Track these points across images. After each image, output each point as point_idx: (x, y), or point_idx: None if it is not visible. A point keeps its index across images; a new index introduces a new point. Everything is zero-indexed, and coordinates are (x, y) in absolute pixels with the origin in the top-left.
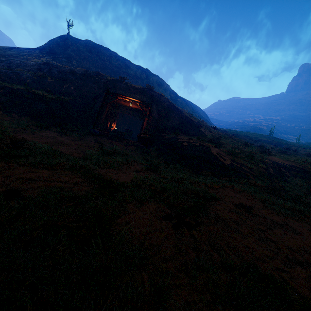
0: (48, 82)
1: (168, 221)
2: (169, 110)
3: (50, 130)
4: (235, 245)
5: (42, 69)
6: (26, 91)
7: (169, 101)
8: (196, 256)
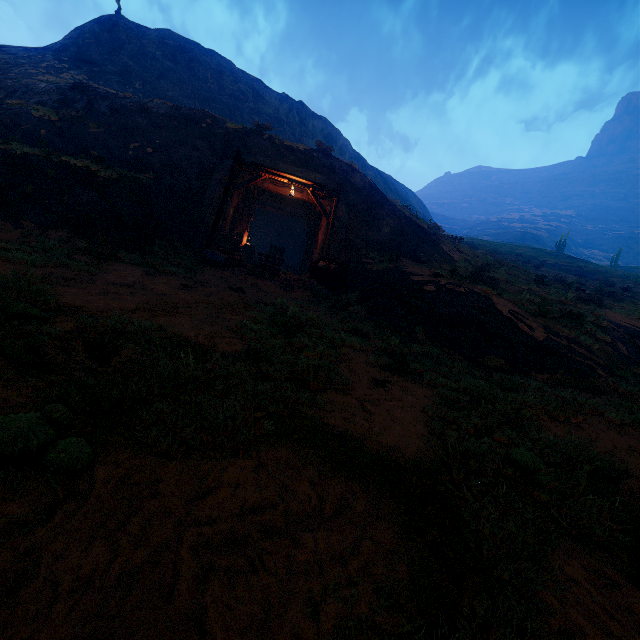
0: (92, 136)
1: None
2: (372, 203)
3: (120, 260)
4: None
5: (71, 102)
6: (47, 159)
7: (370, 182)
8: None
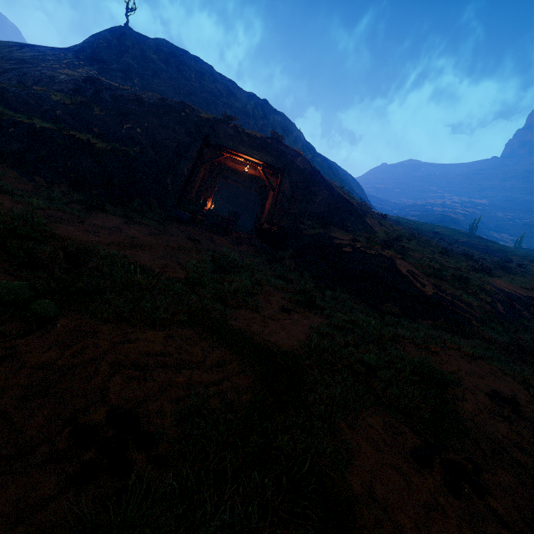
0: (96, 117)
1: (430, 470)
2: (312, 182)
3: (105, 211)
4: None
5: (82, 91)
6: (59, 132)
7: (311, 165)
8: None
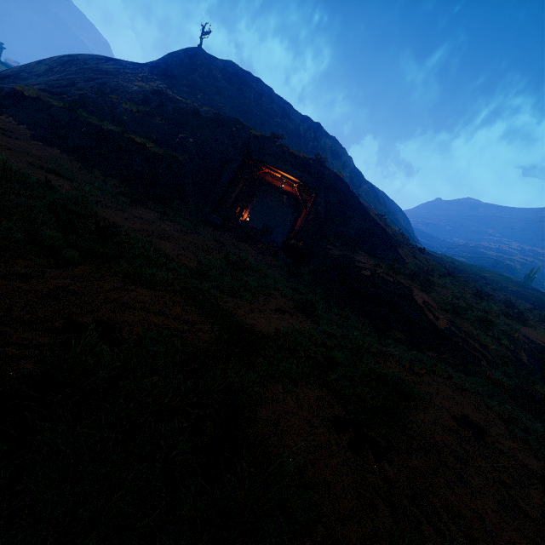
0: (156, 125)
1: (340, 432)
2: (347, 205)
3: (147, 207)
4: (460, 510)
5: (149, 102)
6: (121, 135)
7: (349, 189)
8: (392, 521)
